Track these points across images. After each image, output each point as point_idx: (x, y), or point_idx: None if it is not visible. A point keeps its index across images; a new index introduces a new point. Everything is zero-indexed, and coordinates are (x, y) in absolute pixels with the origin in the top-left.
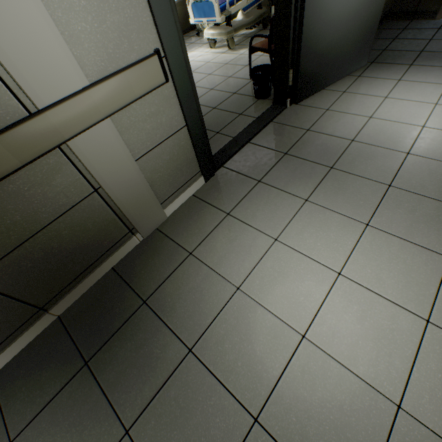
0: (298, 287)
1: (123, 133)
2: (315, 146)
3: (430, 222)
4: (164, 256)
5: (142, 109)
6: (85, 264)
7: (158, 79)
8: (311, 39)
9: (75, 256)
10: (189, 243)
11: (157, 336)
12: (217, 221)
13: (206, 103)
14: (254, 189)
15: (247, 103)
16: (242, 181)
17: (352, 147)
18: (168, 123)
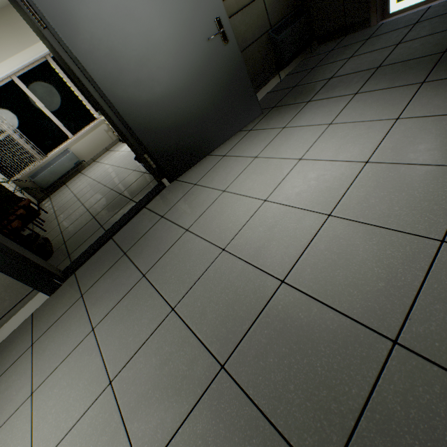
0: None
1: None
2: (152, 241)
3: (169, 390)
4: None
5: None
6: None
7: None
8: (147, 124)
9: None
10: None
11: None
12: (20, 354)
13: (120, 188)
14: (71, 308)
15: (145, 184)
16: (72, 294)
17: (180, 241)
18: None
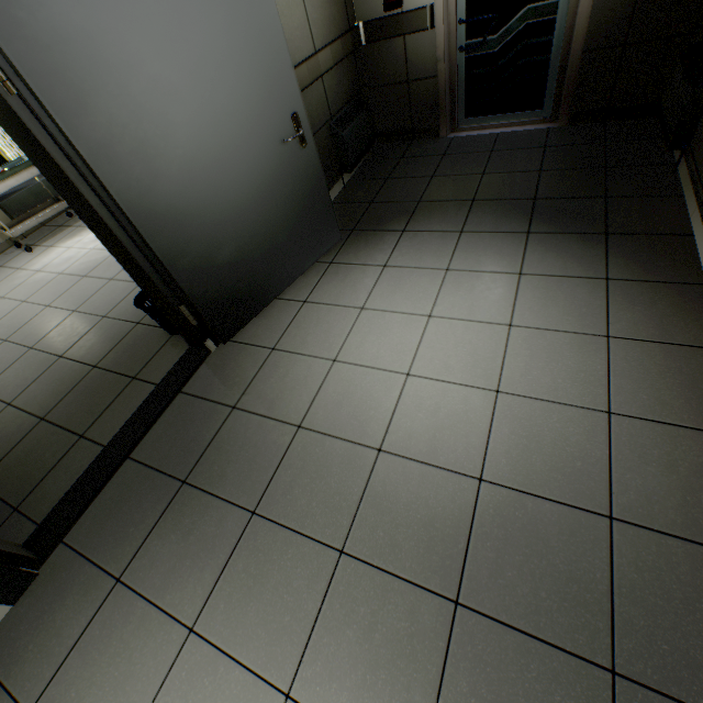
0: None
1: None
2: (238, 452)
3: (397, 662)
4: None
5: None
6: None
7: None
8: (191, 259)
9: None
10: None
11: None
12: None
13: (86, 354)
14: (102, 610)
15: (153, 346)
16: (86, 585)
17: (296, 445)
18: None
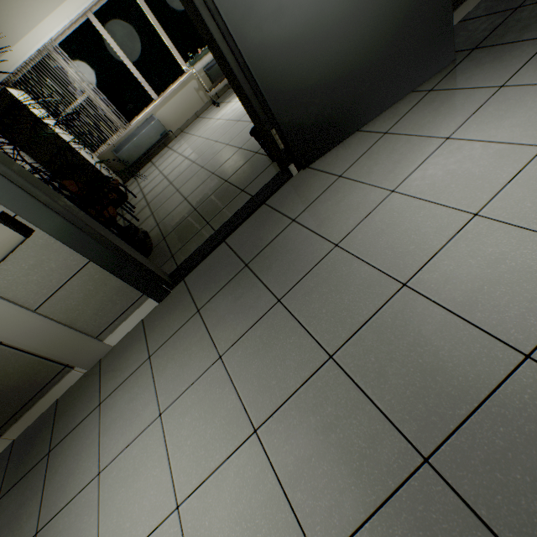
0: (135, 504)
1: (5, 292)
2: (284, 254)
3: (341, 467)
4: (85, 399)
5: (18, 266)
6: (25, 399)
7: (14, 239)
8: (282, 83)
9: (9, 394)
10: (106, 389)
11: (33, 500)
12: (137, 365)
13: (224, 172)
14: (187, 323)
15: (259, 169)
16: (185, 307)
17: (328, 260)
18: (63, 266)
